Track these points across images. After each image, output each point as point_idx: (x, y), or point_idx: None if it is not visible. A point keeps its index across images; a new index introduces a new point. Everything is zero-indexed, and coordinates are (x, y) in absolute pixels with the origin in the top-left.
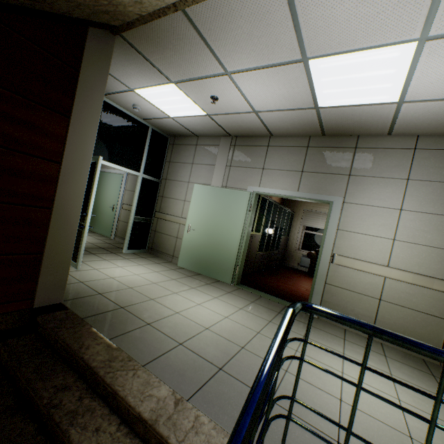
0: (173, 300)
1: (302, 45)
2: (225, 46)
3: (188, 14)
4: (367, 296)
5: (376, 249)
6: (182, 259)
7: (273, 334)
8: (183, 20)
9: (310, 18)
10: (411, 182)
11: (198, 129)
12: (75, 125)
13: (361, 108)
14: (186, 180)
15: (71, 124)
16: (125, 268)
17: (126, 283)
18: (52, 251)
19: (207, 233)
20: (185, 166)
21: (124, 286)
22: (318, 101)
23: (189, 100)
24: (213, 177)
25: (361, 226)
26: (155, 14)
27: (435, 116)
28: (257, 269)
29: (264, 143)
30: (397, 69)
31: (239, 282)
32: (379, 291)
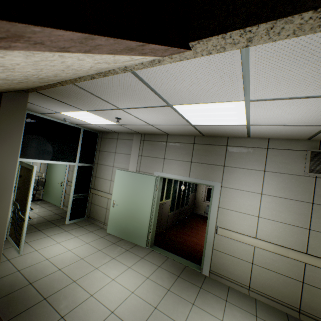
0: (92, 279)
1: (164, 99)
2: (110, 97)
3: (74, 83)
4: (243, 260)
5: (246, 223)
6: (109, 227)
7: (168, 307)
8: (73, 86)
9: (162, 89)
10: (267, 173)
11: (116, 130)
12: None
13: (222, 126)
14: (111, 165)
15: None
16: (62, 243)
17: (57, 264)
18: None
19: (127, 207)
20: (110, 154)
21: (55, 268)
22: (191, 122)
23: (101, 118)
24: (130, 163)
25: (235, 205)
26: (48, 86)
27: (275, 131)
28: (170, 225)
29: (164, 140)
30: (237, 112)
31: (153, 243)
32: (251, 256)
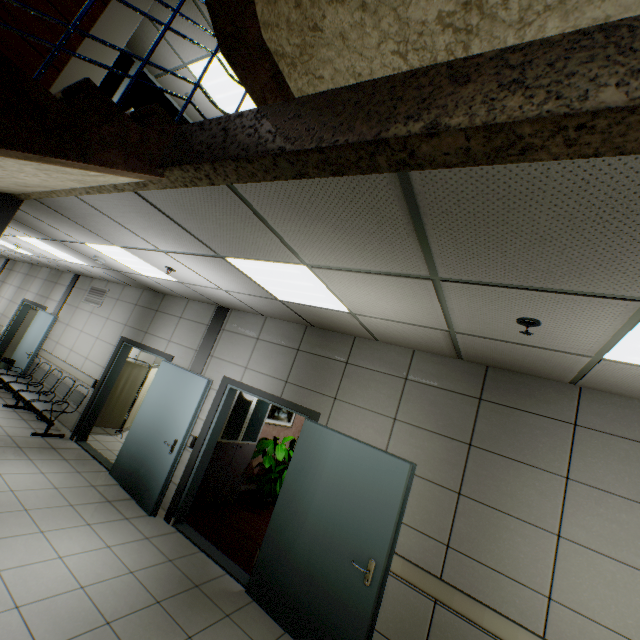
0: None
1: None
2: None
3: None
4: None
5: None
6: None
7: None
8: None
9: None
10: None
11: None
12: (110, 15)
13: None
14: None
15: (107, 12)
16: None
17: None
18: None
19: None
20: None
21: None
22: None
23: None
24: None
25: None
26: None
27: None
28: None
29: None
30: None
31: None
32: None
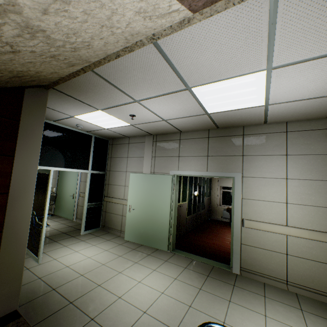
0: (117, 282)
1: (183, 80)
2: (129, 86)
3: (95, 72)
4: (276, 252)
5: (274, 212)
6: (127, 234)
7: (203, 305)
8: (93, 75)
9: (183, 65)
10: (289, 156)
11: (128, 133)
12: (18, 161)
13: (239, 111)
14: (124, 170)
15: (15, 161)
16: (80, 252)
17: (79, 270)
18: (4, 267)
19: (144, 211)
20: (122, 159)
21: (76, 274)
22: (207, 110)
23: (115, 118)
24: (143, 166)
25: (259, 194)
26: (71, 76)
27: (294, 110)
28: (189, 230)
29: (177, 138)
30: (257, 87)
31: (174, 247)
32: (285, 246)
